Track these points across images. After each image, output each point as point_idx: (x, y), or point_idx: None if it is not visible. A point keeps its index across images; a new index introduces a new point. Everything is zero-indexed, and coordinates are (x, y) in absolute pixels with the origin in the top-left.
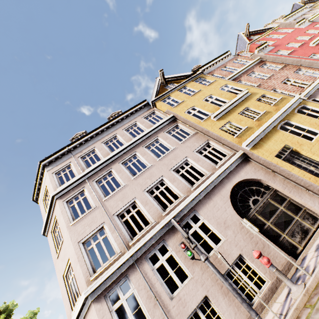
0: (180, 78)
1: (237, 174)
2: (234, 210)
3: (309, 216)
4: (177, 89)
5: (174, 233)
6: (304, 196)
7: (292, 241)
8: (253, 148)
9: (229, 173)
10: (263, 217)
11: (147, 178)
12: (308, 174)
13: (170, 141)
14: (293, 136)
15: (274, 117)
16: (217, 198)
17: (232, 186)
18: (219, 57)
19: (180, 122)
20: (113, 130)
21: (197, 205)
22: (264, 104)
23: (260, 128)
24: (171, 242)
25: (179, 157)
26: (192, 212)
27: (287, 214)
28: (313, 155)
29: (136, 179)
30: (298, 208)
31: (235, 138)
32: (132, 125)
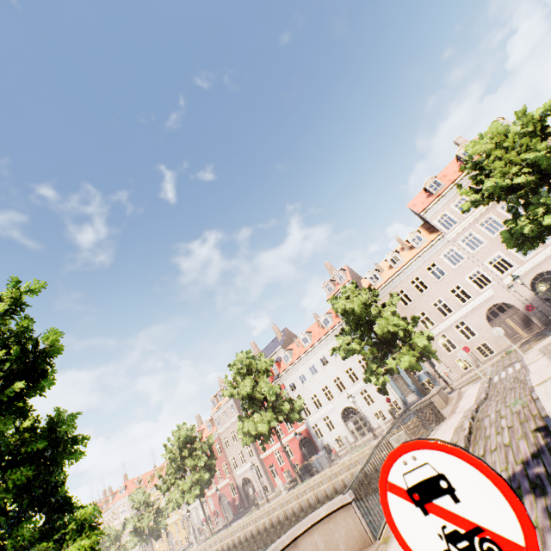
0: None
1: None
2: None
3: None
4: None
5: None
6: None
7: None
8: None
9: None
10: None
11: None
12: None
13: None
14: None
15: None
16: None
17: None
18: None
19: None
20: None
21: None
22: None
23: None
24: None
25: None
26: None
27: None
28: None
29: None
30: None
31: None
32: None
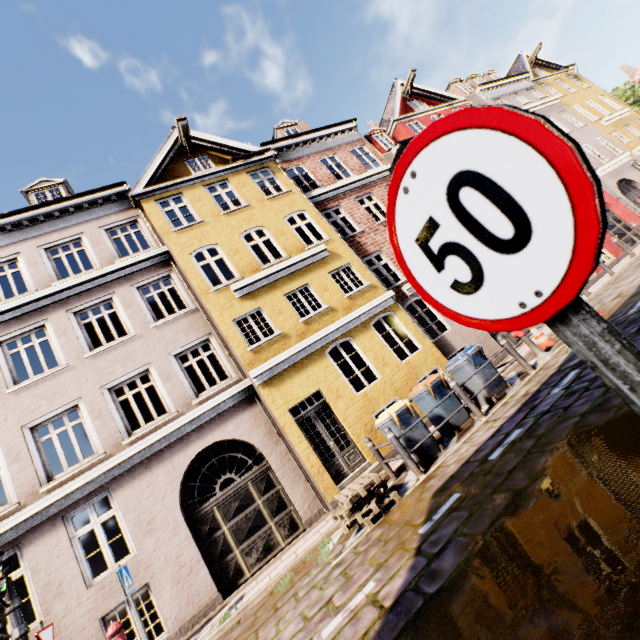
0: (227, 149)
1: (220, 426)
2: (179, 499)
3: (290, 522)
4: (204, 183)
5: (47, 531)
6: (298, 490)
7: (243, 563)
8: (266, 383)
9: (208, 421)
10: (224, 514)
11: (45, 397)
12: (315, 457)
13: (133, 315)
14: (338, 375)
15: (330, 329)
16: (161, 470)
17: (201, 449)
18: (330, 126)
19: (177, 271)
20: (14, 240)
21: (119, 479)
22: (337, 290)
23: (295, 347)
24: (32, 552)
25: (135, 361)
26: (102, 491)
27: (262, 515)
28: (343, 422)
29: (18, 393)
30: (283, 506)
31: (249, 352)
32: (71, 240)
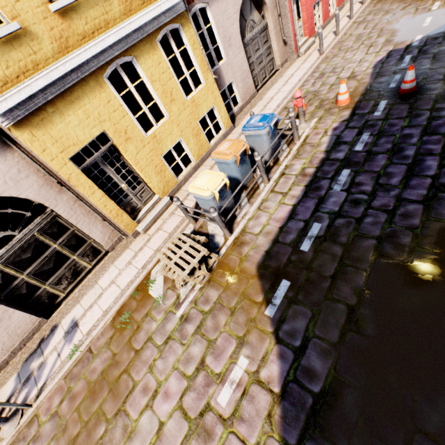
0: None
1: None
2: None
3: (92, 251)
4: None
5: None
6: (96, 229)
7: (56, 291)
8: (22, 123)
9: None
10: (16, 267)
11: None
12: (112, 203)
13: None
14: (125, 113)
15: (108, 40)
16: None
17: None
18: None
19: None
20: None
21: None
22: None
23: (57, 65)
24: None
25: None
26: None
27: (62, 254)
28: (135, 166)
29: None
30: (82, 243)
31: None
32: None
